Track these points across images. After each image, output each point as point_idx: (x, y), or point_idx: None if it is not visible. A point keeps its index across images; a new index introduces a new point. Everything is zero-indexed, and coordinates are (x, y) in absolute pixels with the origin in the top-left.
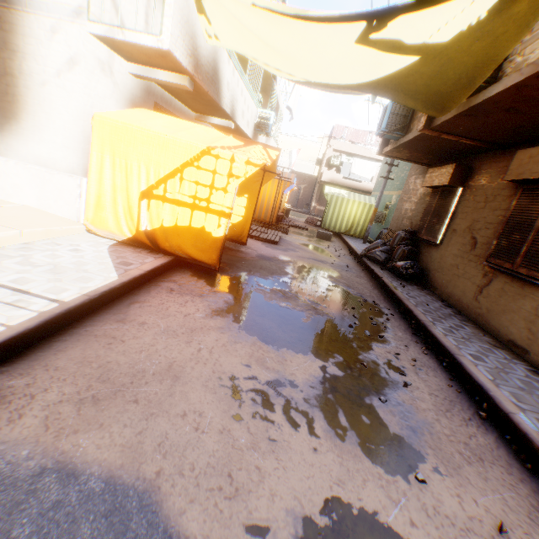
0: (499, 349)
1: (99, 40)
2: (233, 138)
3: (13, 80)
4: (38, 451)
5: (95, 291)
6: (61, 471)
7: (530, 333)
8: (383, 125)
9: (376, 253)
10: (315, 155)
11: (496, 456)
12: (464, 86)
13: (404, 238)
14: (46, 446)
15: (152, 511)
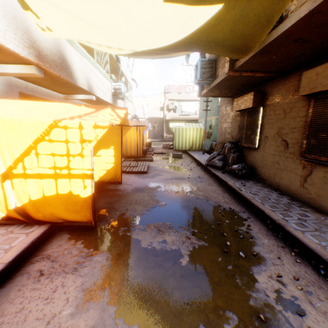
0: None
1: None
2: (85, 107)
3: None
4: None
5: None
6: None
7: None
8: (198, 76)
9: (215, 162)
10: (159, 105)
11: None
12: (264, 24)
13: (231, 148)
14: None
15: None
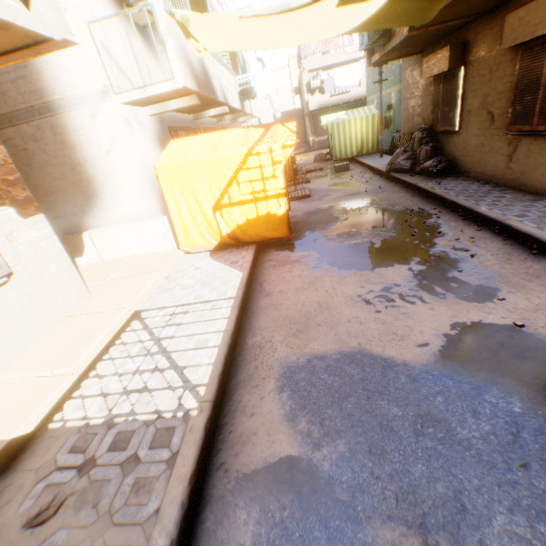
0: (538, 200)
1: (125, 104)
2: (254, 129)
3: (81, 168)
4: (299, 356)
5: (241, 285)
6: (316, 358)
7: None
8: (365, 40)
9: (400, 163)
10: (287, 83)
11: None
12: None
13: (422, 138)
14: (300, 354)
15: (370, 355)
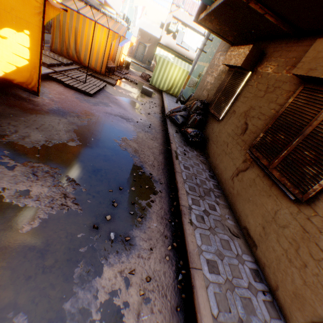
0: (237, 237)
1: None
2: None
3: None
4: None
5: None
6: None
7: (264, 231)
8: None
9: (176, 116)
10: (163, 21)
11: None
12: None
13: (199, 108)
14: None
15: None
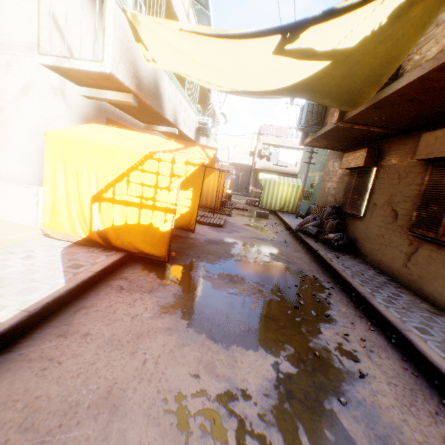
0: (439, 316)
1: (51, 70)
2: (174, 142)
3: None
4: None
5: (37, 305)
6: None
7: None
8: (302, 121)
9: (308, 227)
10: (248, 148)
11: None
12: (372, 83)
13: (331, 213)
14: None
15: None
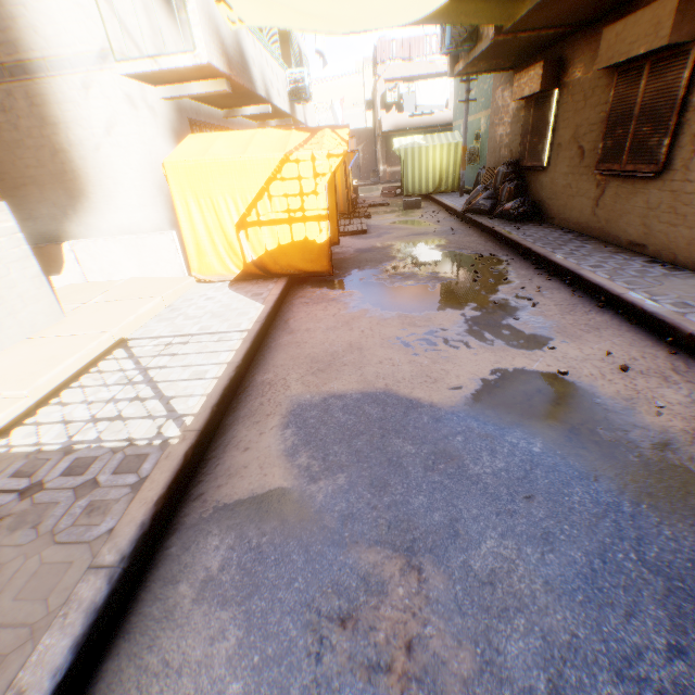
0: (620, 253)
1: (130, 78)
2: (297, 132)
3: (65, 156)
4: (314, 395)
5: (260, 318)
6: (334, 397)
7: (645, 227)
8: (447, 41)
9: (479, 203)
10: (359, 95)
11: (609, 325)
12: None
13: (507, 174)
14: (316, 392)
15: (395, 396)
